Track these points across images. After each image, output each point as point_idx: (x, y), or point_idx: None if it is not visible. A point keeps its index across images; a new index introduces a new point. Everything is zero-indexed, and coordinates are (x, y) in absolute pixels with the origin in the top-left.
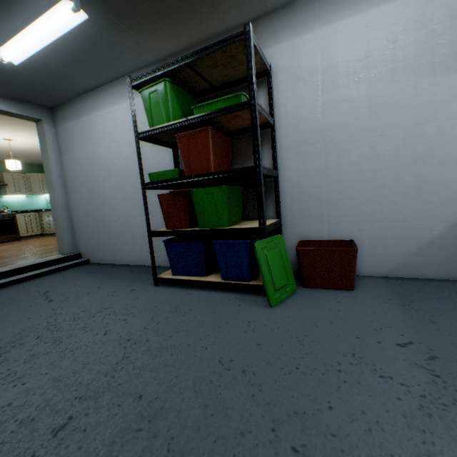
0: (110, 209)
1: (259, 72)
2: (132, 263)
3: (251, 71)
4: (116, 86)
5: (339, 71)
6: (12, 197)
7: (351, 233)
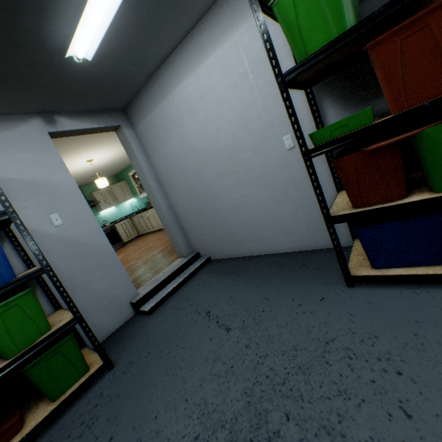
0: (220, 199)
1: None
2: (264, 253)
3: None
4: (190, 41)
5: None
6: (106, 211)
7: None
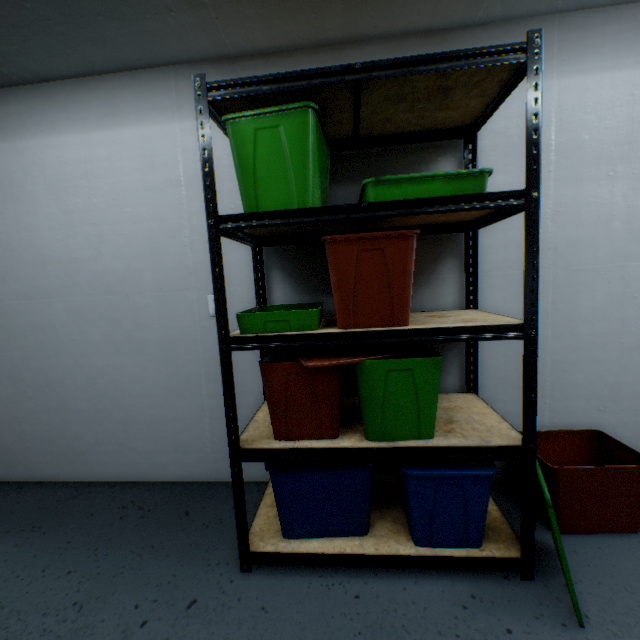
0: (66, 360)
1: (450, 128)
2: (125, 479)
3: (537, 130)
4: (97, 87)
5: (585, 155)
6: None
7: (587, 415)
